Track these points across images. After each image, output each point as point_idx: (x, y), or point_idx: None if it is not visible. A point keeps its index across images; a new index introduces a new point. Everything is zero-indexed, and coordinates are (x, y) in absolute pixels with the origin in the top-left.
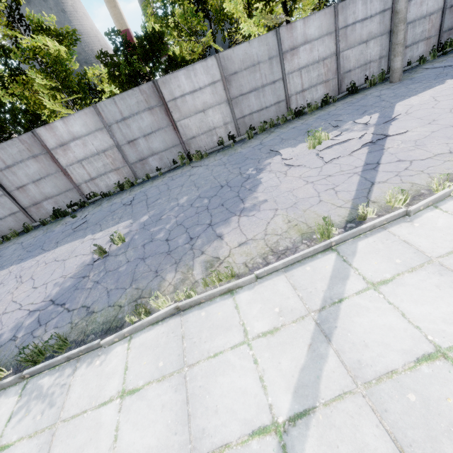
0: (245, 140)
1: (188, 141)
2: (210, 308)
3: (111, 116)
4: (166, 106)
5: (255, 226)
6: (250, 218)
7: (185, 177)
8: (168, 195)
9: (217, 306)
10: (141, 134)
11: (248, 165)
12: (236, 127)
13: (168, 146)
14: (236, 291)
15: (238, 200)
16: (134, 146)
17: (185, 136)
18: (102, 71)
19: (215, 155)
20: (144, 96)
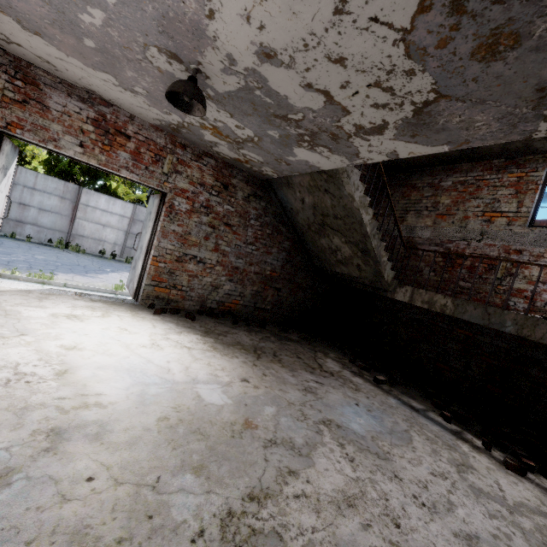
0: (123, 262)
1: (76, 235)
2: (24, 283)
3: (24, 180)
4: (77, 205)
5: (84, 280)
6: (84, 277)
7: (53, 251)
8: (28, 250)
9: (30, 284)
10: (38, 206)
11: (110, 268)
12: (122, 251)
13: (54, 228)
14: (47, 285)
15: (84, 272)
16: (24, 209)
17: (76, 231)
18: (42, 154)
19: (91, 256)
20: (65, 189)
